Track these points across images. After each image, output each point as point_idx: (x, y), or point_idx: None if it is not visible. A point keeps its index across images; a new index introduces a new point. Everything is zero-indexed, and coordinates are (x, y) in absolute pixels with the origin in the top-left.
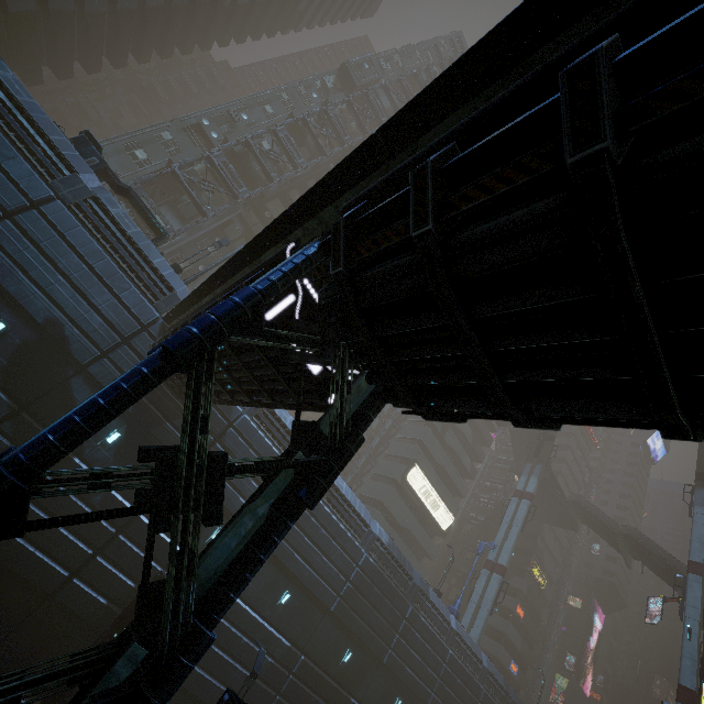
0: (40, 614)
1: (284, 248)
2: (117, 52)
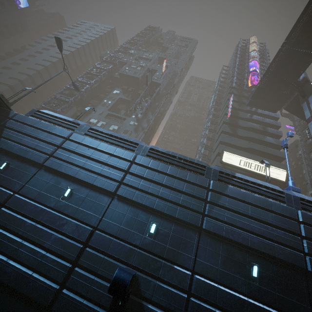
0: None
1: None
2: None
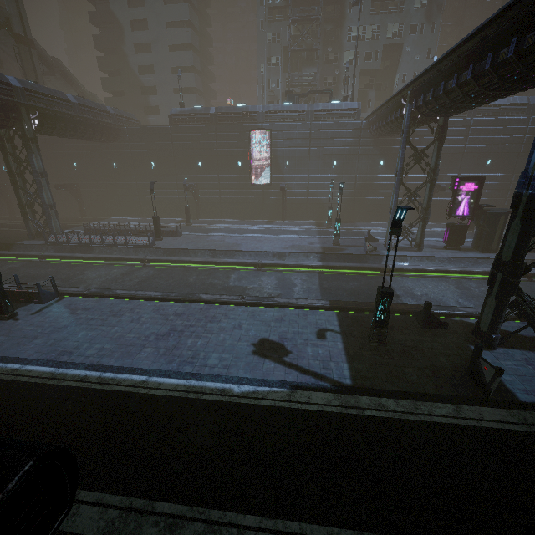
0: None
1: (401, 102)
2: (207, 22)
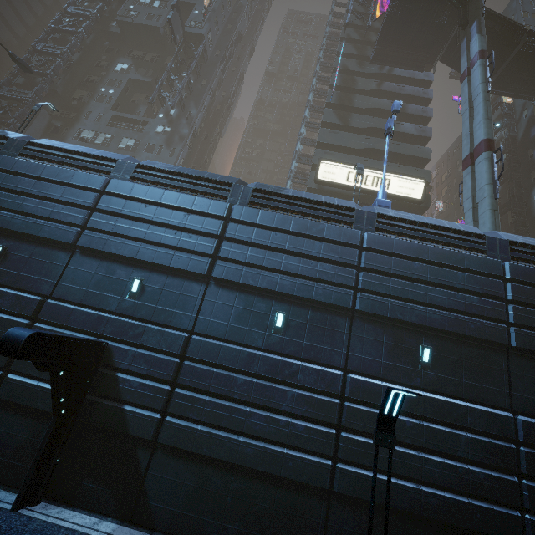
0: None
1: None
2: None
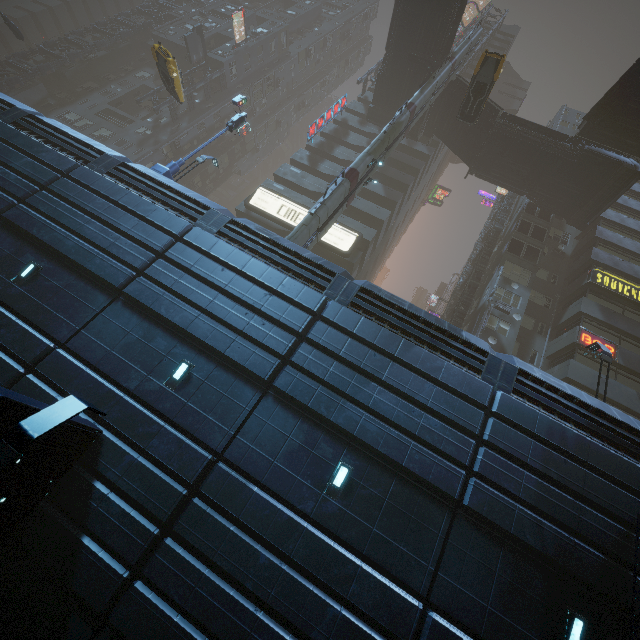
0: None
1: None
2: None
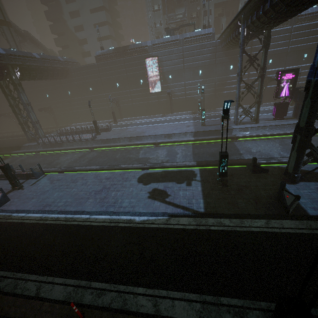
0: (247, 96)
1: (238, 24)
2: None
